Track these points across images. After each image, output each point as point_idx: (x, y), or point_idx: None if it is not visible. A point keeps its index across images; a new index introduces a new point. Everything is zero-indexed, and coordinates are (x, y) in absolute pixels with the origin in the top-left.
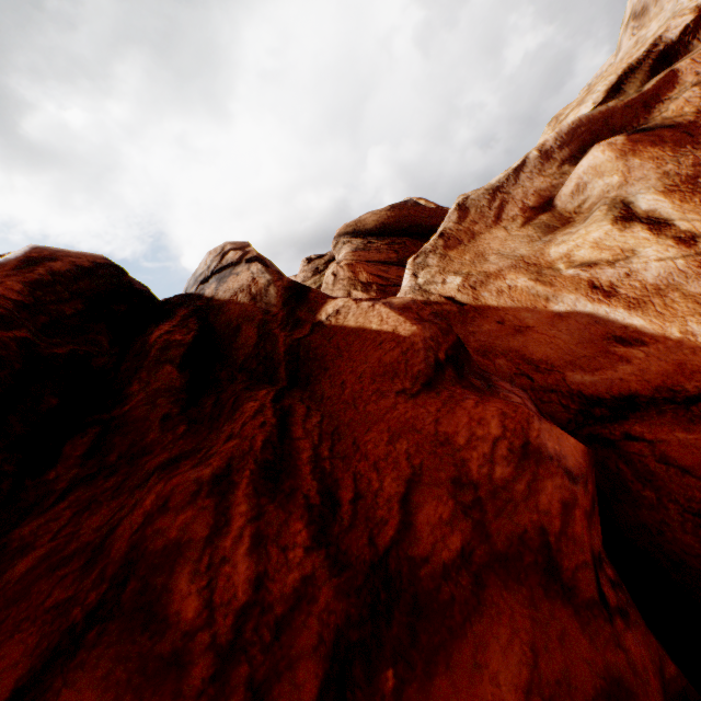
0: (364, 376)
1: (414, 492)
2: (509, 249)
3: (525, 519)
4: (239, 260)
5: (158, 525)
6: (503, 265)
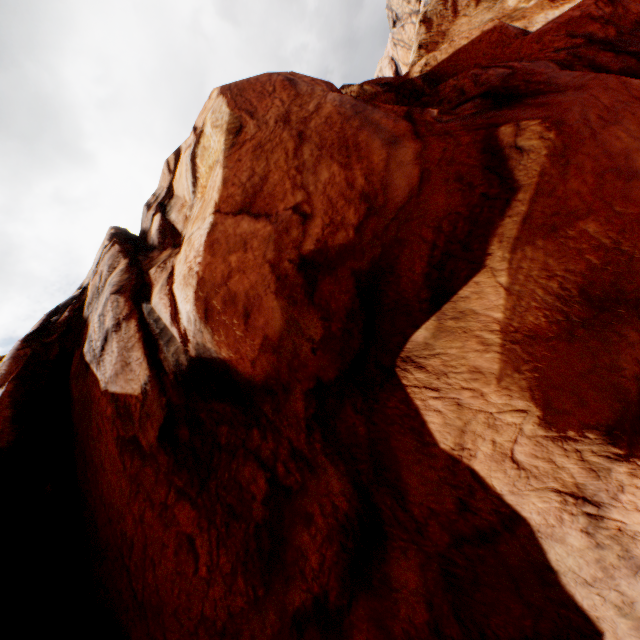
0: (486, 53)
1: (575, 34)
2: (477, 23)
3: (631, 19)
4: None
5: (482, 79)
6: None
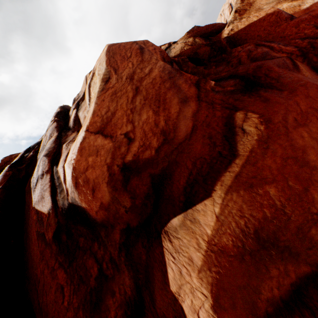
0: (265, 29)
1: None
2: None
3: None
4: (169, 45)
5: (253, 54)
6: (272, 5)
